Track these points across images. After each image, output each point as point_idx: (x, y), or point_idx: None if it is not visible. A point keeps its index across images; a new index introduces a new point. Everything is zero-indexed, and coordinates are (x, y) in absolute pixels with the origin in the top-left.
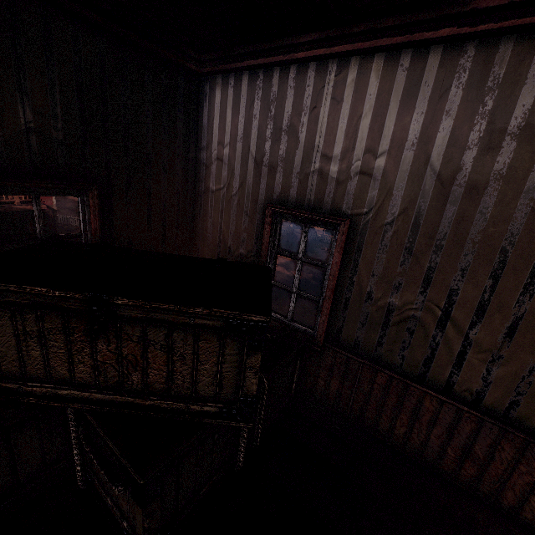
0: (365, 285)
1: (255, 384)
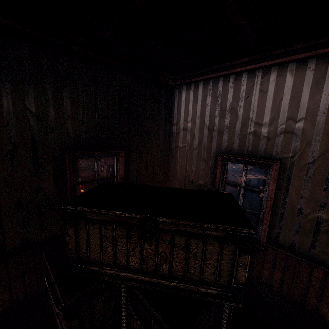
0: (296, 204)
1: (244, 276)
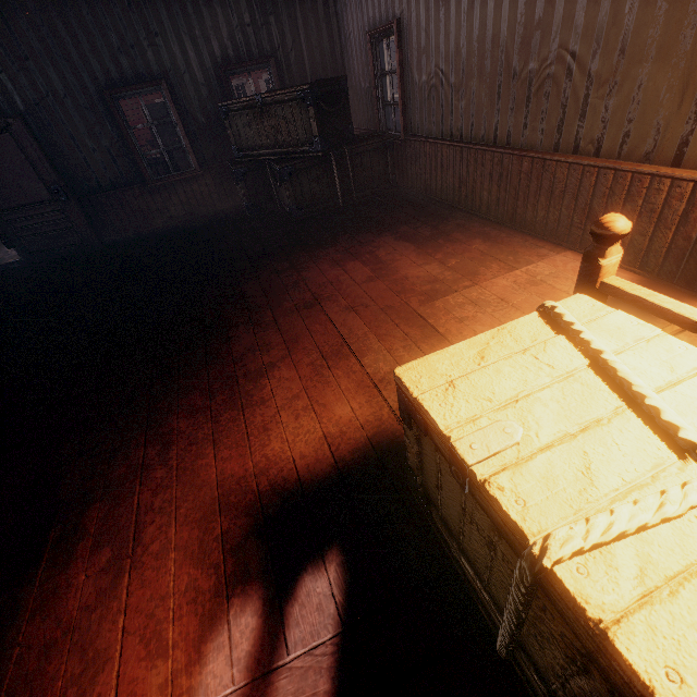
0: (413, 74)
1: (316, 129)
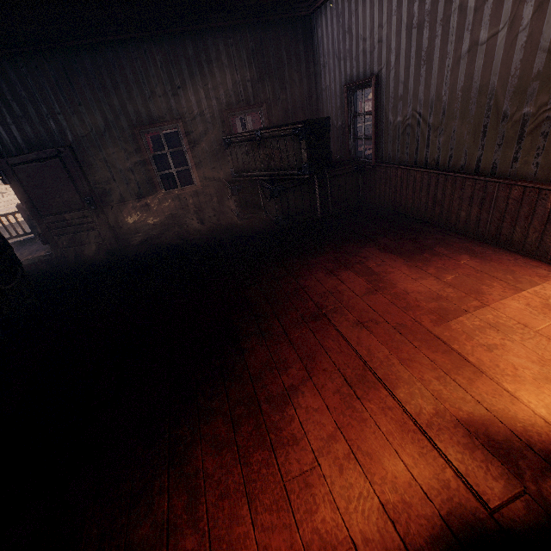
0: (388, 115)
1: (306, 157)
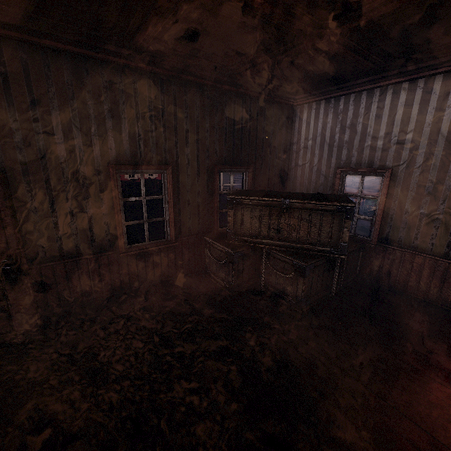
0: (404, 205)
1: (347, 236)
